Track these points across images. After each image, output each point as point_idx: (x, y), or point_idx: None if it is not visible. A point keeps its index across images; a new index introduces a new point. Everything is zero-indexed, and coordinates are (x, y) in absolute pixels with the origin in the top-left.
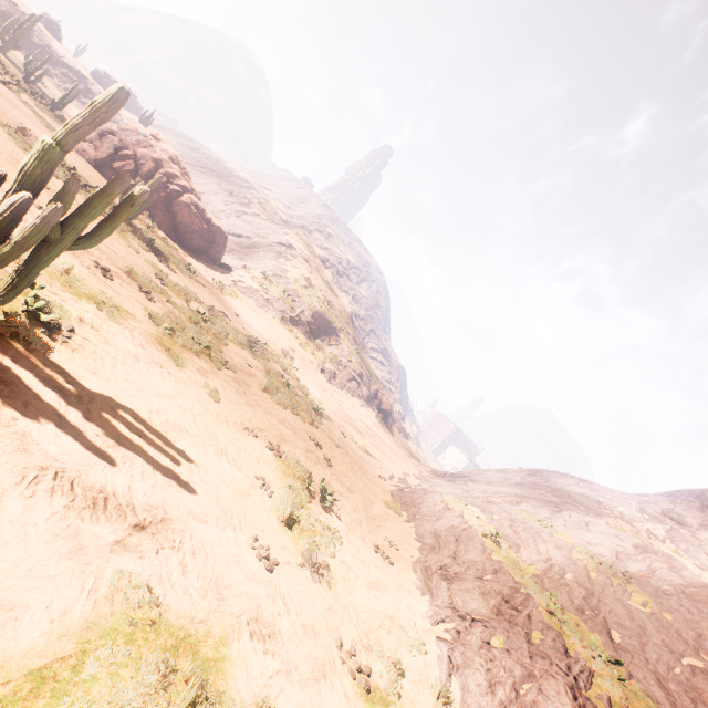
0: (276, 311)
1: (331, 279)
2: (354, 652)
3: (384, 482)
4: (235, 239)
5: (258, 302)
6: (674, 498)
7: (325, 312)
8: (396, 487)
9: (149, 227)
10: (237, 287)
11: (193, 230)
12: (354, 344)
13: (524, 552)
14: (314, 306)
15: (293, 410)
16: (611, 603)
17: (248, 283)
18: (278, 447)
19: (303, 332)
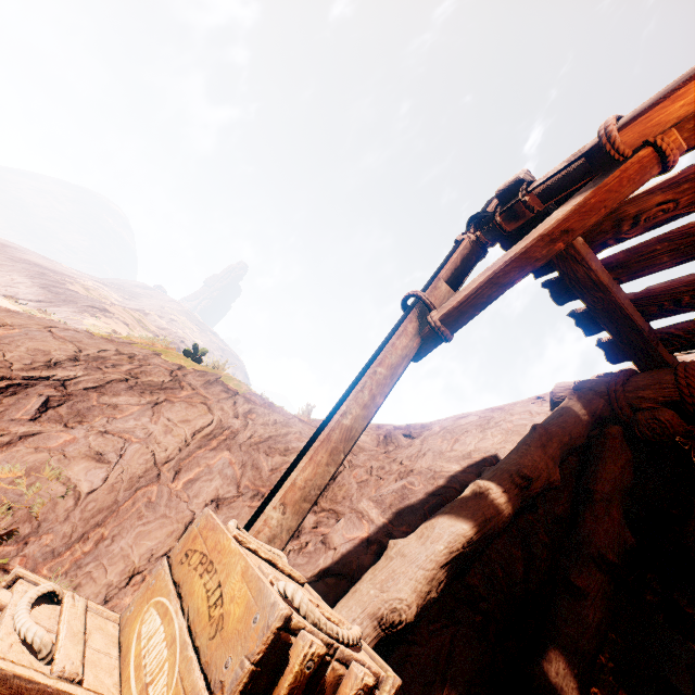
0: None
1: None
2: None
3: None
4: (31, 303)
5: None
6: None
7: None
8: None
9: None
10: None
11: None
12: None
13: None
14: None
15: None
16: None
17: (2, 304)
18: None
19: None
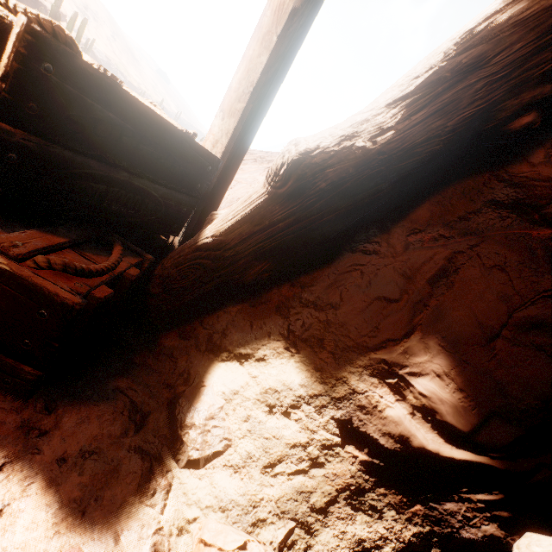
0: None
1: None
2: None
3: None
4: None
5: None
6: None
7: None
8: None
9: None
10: None
11: None
12: None
13: None
14: None
15: None
16: None
17: None
18: None
19: None
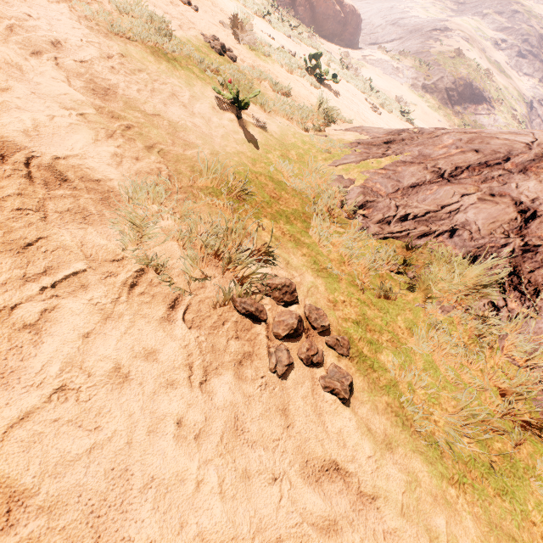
0: (405, 79)
1: (504, 61)
2: (227, 48)
3: None
4: (386, 45)
5: (385, 71)
6: None
7: (475, 80)
8: None
9: (287, 12)
10: (365, 60)
11: (327, 17)
12: (521, 122)
13: None
14: (459, 73)
15: (358, 87)
16: None
17: (377, 57)
18: (294, 52)
19: (438, 99)
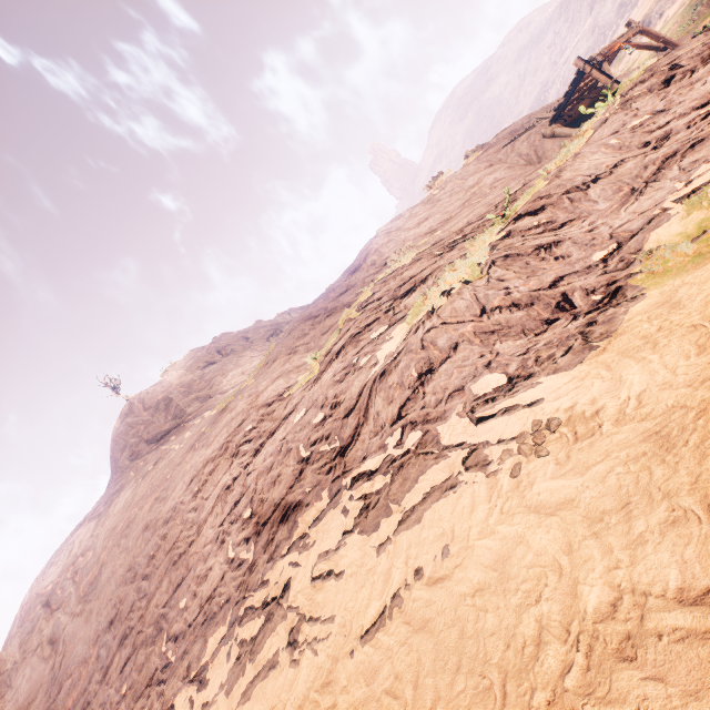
0: None
1: None
2: None
3: (568, 395)
4: None
5: None
6: (129, 444)
7: None
8: (508, 403)
9: None
10: None
11: None
12: None
13: (456, 256)
14: None
15: None
16: (461, 224)
17: None
18: None
19: None
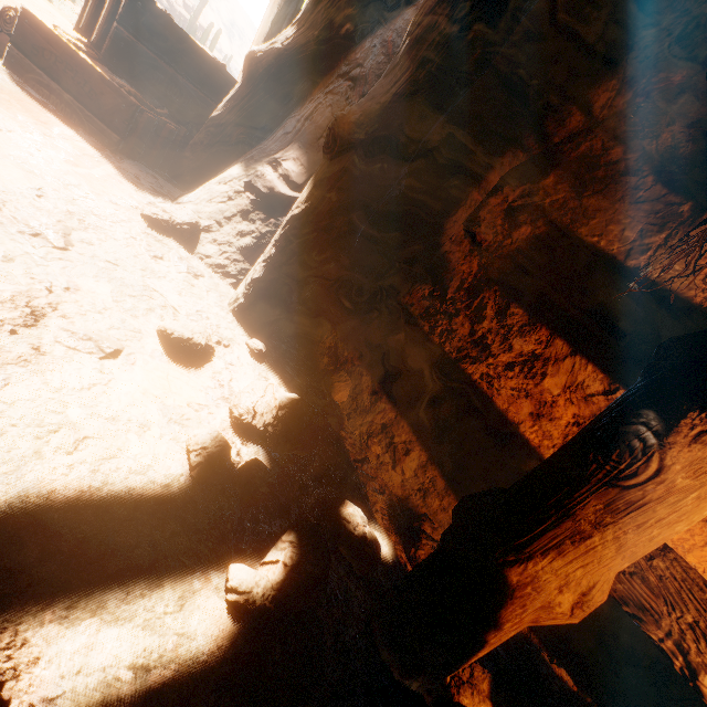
0: None
1: None
2: None
3: None
4: None
5: None
6: None
7: None
8: None
9: None
10: None
11: None
12: None
13: None
14: None
15: None
16: None
17: None
18: None
19: None
